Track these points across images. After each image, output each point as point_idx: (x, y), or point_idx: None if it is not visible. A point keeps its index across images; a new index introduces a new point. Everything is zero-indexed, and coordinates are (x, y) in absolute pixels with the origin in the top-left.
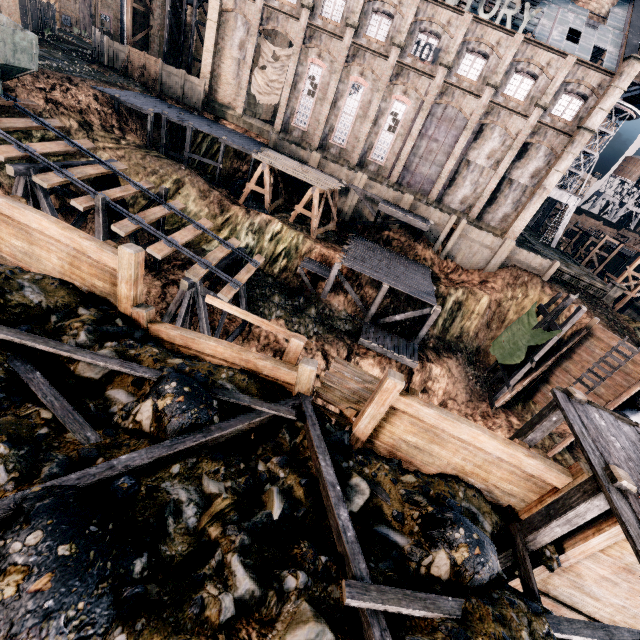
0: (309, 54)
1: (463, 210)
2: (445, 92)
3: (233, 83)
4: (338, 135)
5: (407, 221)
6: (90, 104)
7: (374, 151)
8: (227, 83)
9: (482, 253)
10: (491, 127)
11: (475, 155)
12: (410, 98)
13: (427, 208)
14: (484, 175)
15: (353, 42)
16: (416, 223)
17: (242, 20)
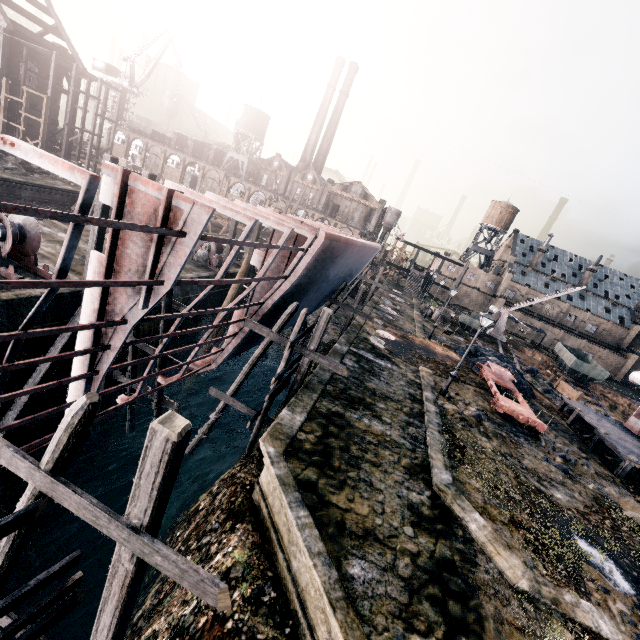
0: None
1: None
2: None
3: None
4: None
5: None
6: (624, 404)
7: None
8: None
9: None
10: None
11: None
12: None
13: None
14: None
15: None
16: None
17: None
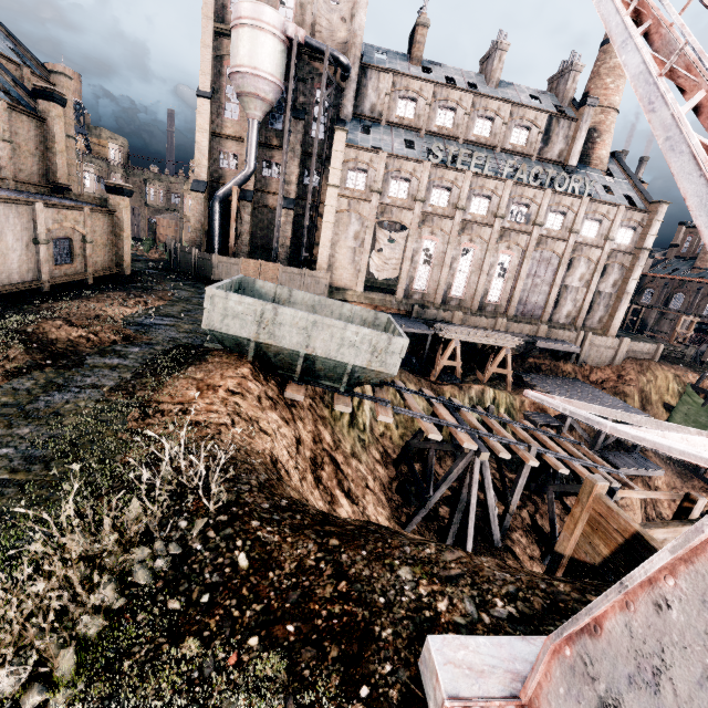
0: (422, 233)
1: (569, 322)
2: (540, 242)
3: (349, 267)
4: (455, 289)
5: (562, 349)
6: None
7: (488, 295)
8: (343, 268)
9: (606, 353)
10: (577, 259)
11: (570, 280)
12: (513, 250)
13: (558, 331)
14: (579, 293)
15: (462, 219)
16: (569, 348)
17: (356, 217)
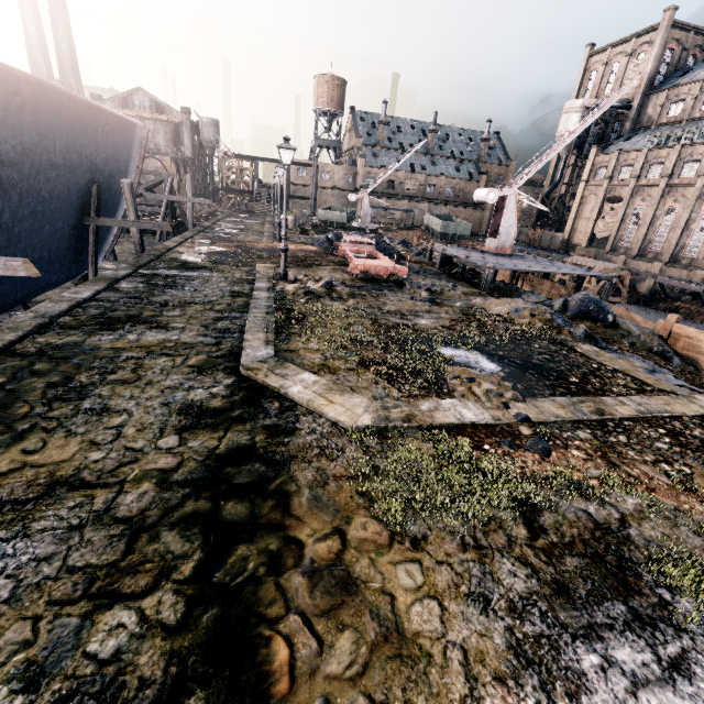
0: (635, 201)
1: None
2: None
3: (583, 231)
4: (655, 244)
5: (682, 286)
6: None
7: (687, 249)
8: (580, 232)
9: None
10: None
11: None
12: None
13: None
14: None
15: (667, 185)
16: (690, 287)
17: (594, 197)
